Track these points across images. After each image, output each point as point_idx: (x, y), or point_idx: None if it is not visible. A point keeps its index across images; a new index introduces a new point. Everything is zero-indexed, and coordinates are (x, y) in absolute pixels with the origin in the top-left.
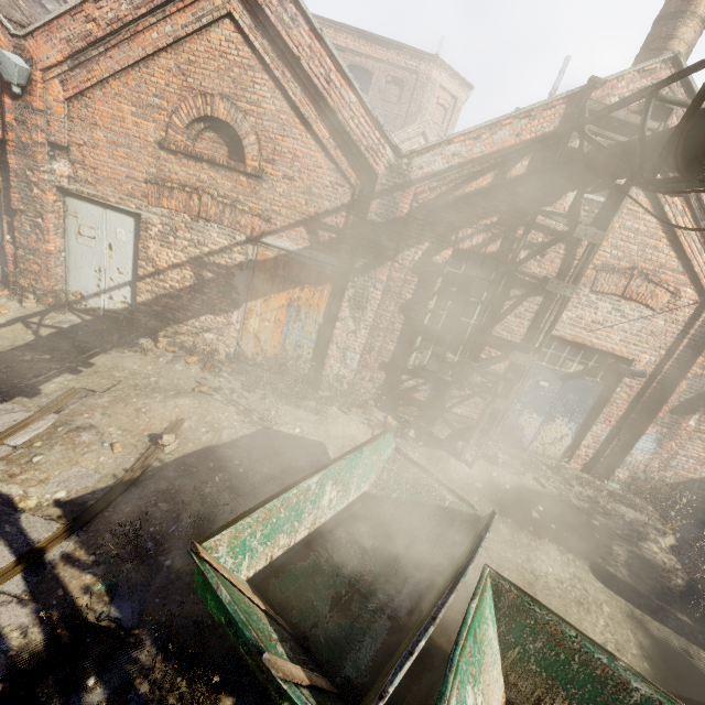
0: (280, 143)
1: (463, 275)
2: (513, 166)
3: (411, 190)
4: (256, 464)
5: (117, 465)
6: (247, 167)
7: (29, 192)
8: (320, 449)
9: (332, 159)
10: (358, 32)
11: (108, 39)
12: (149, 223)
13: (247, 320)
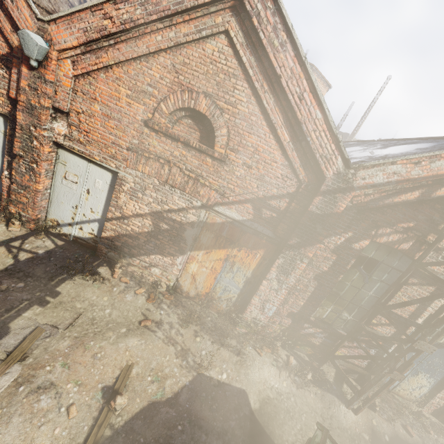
0: (246, 138)
1: (371, 259)
2: (439, 188)
3: (351, 193)
4: (195, 427)
5: (70, 439)
6: (215, 152)
7: (29, 142)
8: (244, 401)
9: (286, 157)
10: None
11: (119, 34)
12: (124, 180)
13: (188, 263)
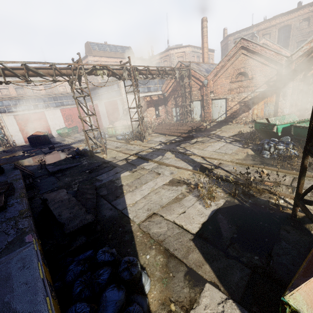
0: (256, 70)
1: None
2: None
3: (293, 63)
4: None
5: (234, 133)
6: (249, 78)
7: (207, 102)
8: None
9: (269, 67)
10: (280, 15)
11: (220, 70)
12: (228, 98)
13: (253, 111)
